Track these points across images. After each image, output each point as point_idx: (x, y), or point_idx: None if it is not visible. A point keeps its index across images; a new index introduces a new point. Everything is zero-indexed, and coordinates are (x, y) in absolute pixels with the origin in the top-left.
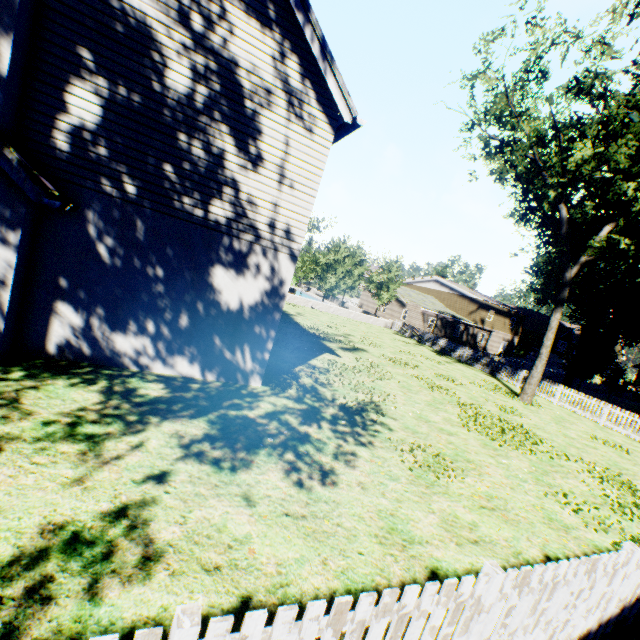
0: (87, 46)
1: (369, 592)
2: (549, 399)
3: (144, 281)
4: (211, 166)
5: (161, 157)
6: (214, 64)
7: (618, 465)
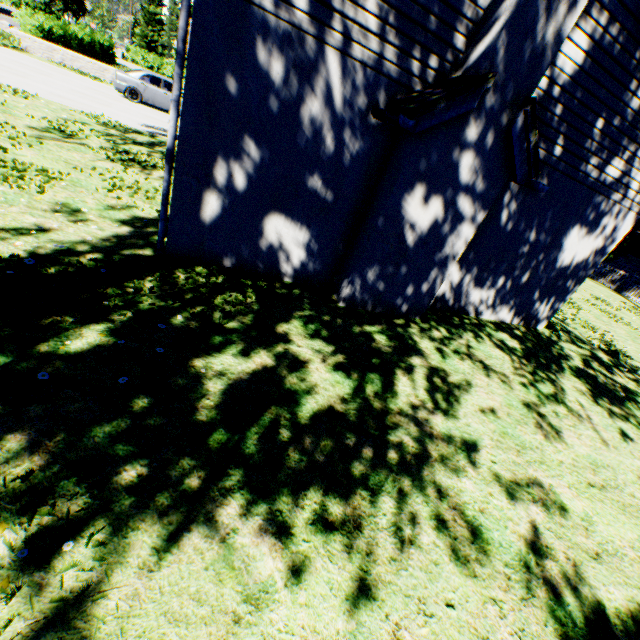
0: None
1: None
2: None
3: (516, 243)
4: (635, 119)
5: (600, 112)
6: None
7: None
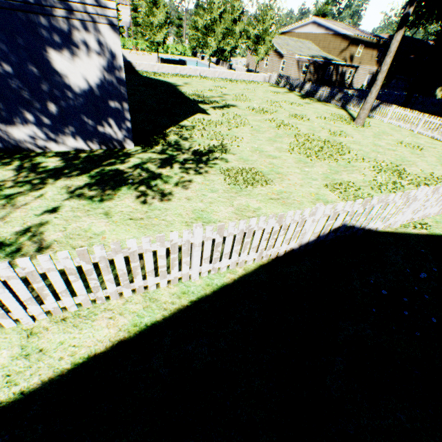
0: None
1: (99, 245)
2: (382, 119)
3: (0, 80)
4: None
5: None
6: None
7: (404, 160)
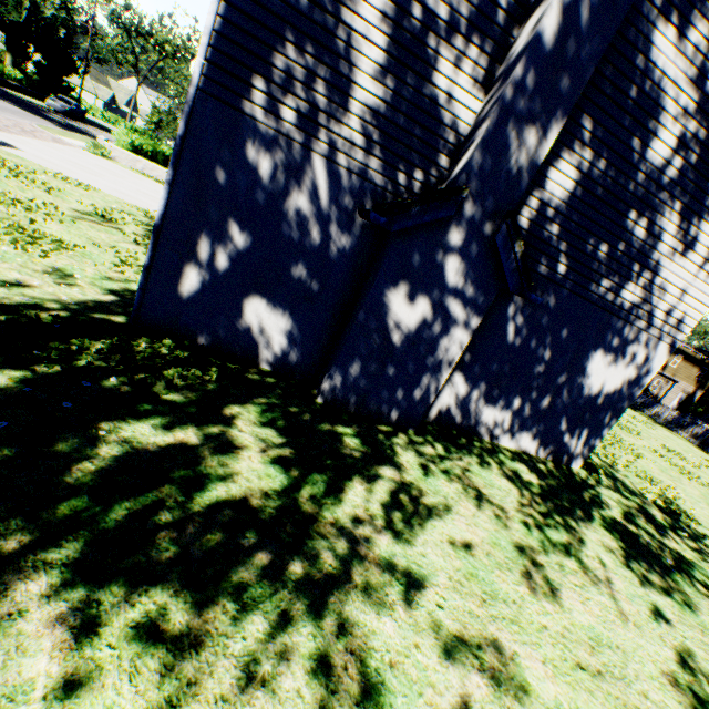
0: (591, 114)
1: None
2: None
3: (529, 360)
4: (643, 247)
5: (602, 236)
6: (703, 131)
7: None
